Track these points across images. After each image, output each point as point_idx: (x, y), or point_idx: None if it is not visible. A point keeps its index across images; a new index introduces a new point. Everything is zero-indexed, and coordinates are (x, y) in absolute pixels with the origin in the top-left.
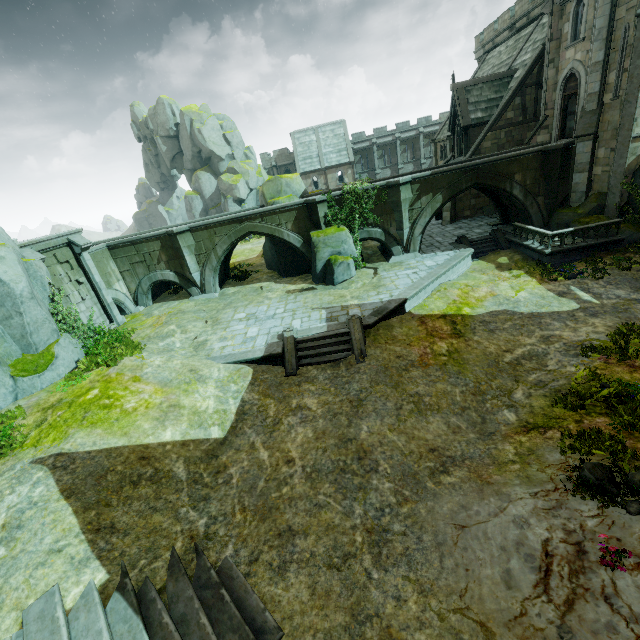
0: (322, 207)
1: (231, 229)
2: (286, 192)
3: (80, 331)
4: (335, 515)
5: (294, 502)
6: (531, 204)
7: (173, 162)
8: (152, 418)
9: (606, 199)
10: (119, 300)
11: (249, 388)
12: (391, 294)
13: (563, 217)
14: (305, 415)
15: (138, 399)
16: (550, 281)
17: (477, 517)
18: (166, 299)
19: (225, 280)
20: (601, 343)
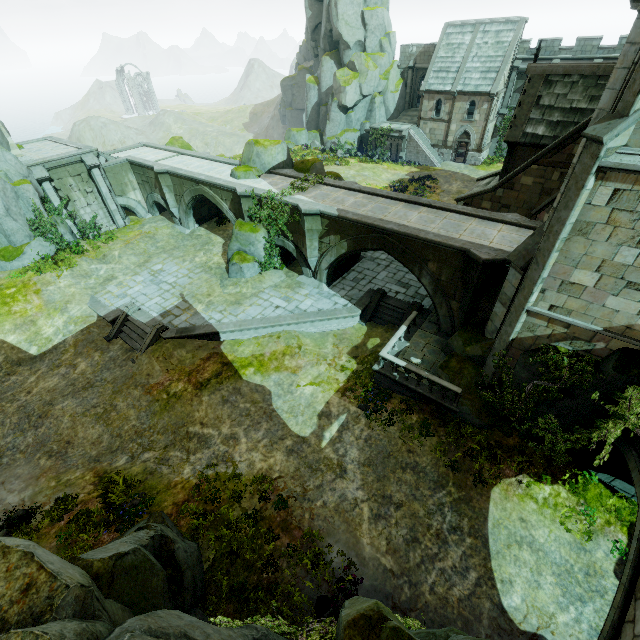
0: (247, 201)
1: (191, 186)
2: (255, 162)
3: (53, 237)
4: (1, 433)
5: (1, 413)
6: (440, 303)
7: (314, 33)
8: (15, 324)
9: (488, 357)
10: (130, 206)
11: (77, 333)
12: (223, 319)
13: (454, 341)
14: (69, 372)
15: (24, 307)
16: (346, 396)
17: (10, 485)
18: (169, 215)
19: (214, 217)
20: (229, 473)
